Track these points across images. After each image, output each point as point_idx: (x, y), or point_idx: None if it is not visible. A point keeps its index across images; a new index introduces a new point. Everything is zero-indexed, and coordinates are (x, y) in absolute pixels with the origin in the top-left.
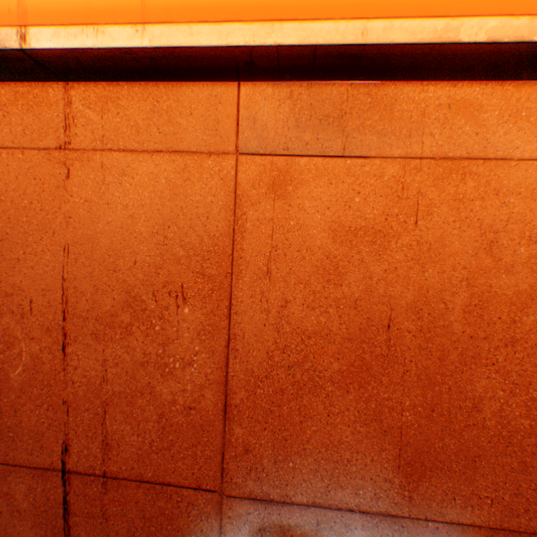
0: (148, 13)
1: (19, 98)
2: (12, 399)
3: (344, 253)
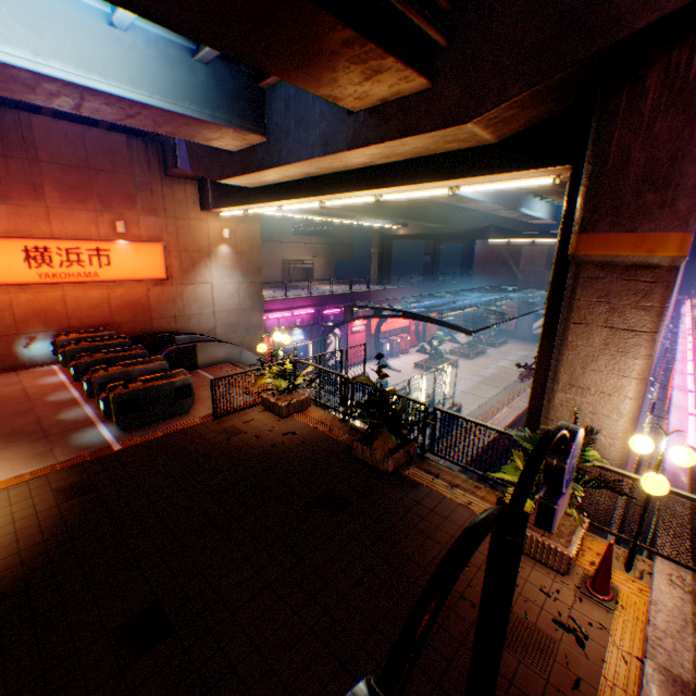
0: None
1: None
2: None
3: (31, 303)
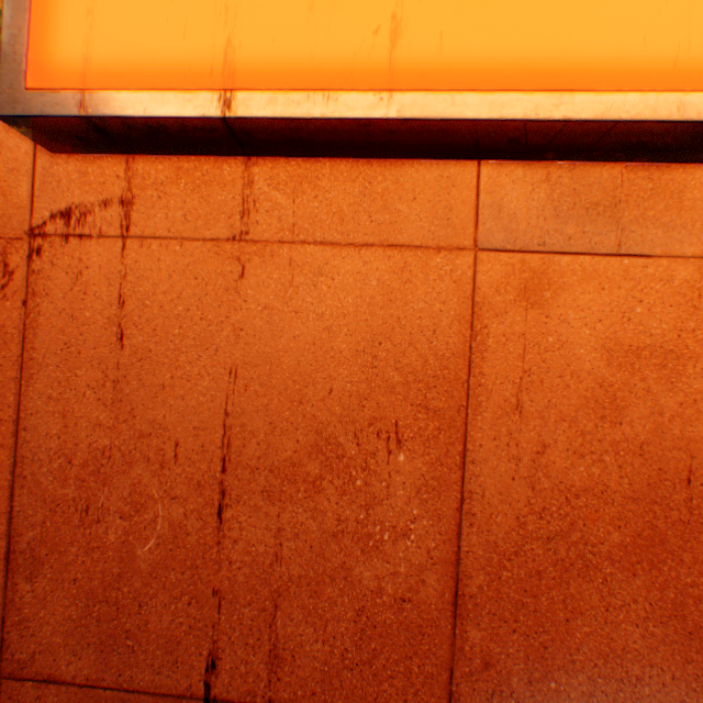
0: (395, 78)
1: (181, 175)
2: (135, 588)
3: (622, 380)
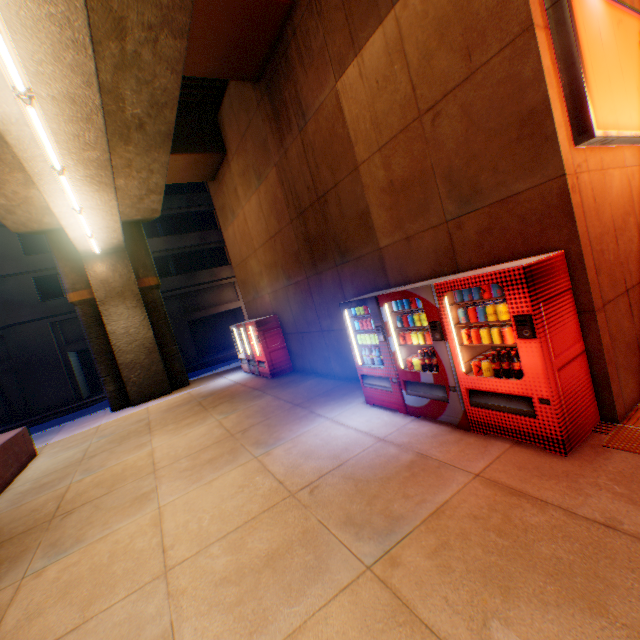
0: (631, 129)
1: (590, 153)
2: (611, 269)
3: None
